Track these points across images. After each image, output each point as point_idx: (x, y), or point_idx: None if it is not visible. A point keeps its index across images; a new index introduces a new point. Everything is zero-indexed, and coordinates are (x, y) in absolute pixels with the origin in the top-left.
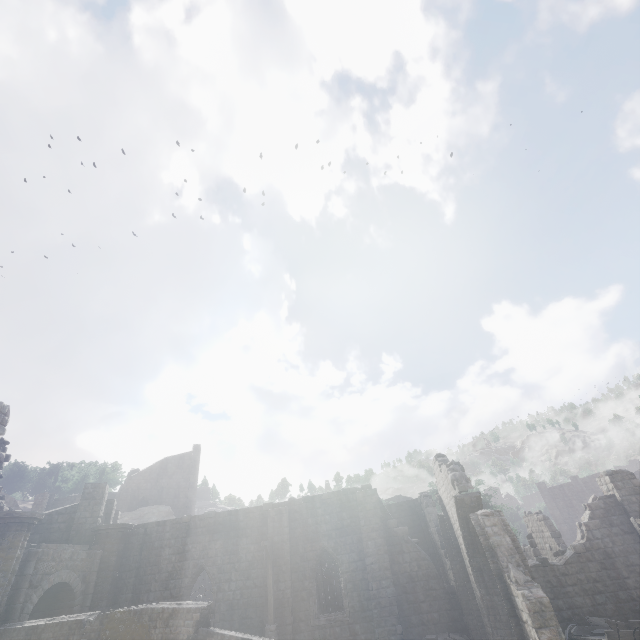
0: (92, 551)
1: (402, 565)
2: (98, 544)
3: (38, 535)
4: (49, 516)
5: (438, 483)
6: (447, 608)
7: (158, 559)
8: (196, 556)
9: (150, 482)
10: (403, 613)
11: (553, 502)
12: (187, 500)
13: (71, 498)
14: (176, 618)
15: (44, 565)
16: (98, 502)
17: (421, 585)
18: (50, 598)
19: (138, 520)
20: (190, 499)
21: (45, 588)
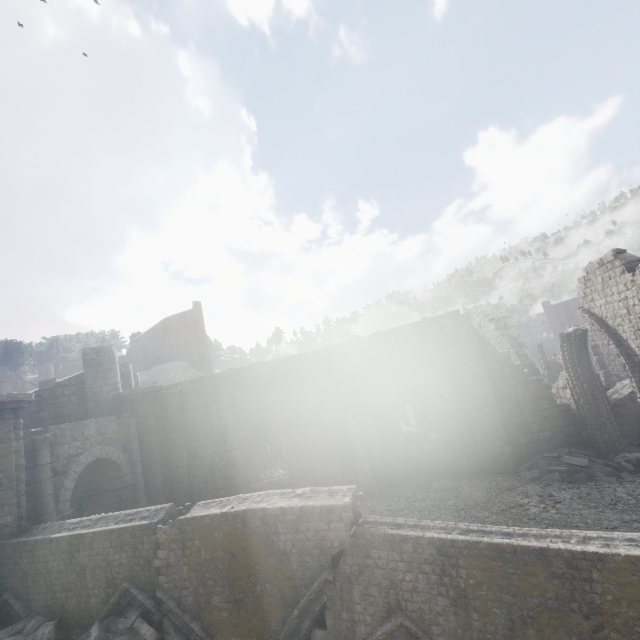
0: (123, 420)
1: (505, 391)
2: (127, 412)
3: (45, 412)
4: (50, 391)
5: (592, 293)
6: (561, 425)
7: (206, 417)
8: (251, 409)
9: (157, 342)
10: (509, 435)
11: (555, 317)
12: (201, 354)
13: (78, 366)
14: (311, 521)
15: (64, 448)
16: (108, 368)
17: (529, 407)
18: (91, 473)
19: (157, 377)
20: (203, 353)
21: (78, 471)
